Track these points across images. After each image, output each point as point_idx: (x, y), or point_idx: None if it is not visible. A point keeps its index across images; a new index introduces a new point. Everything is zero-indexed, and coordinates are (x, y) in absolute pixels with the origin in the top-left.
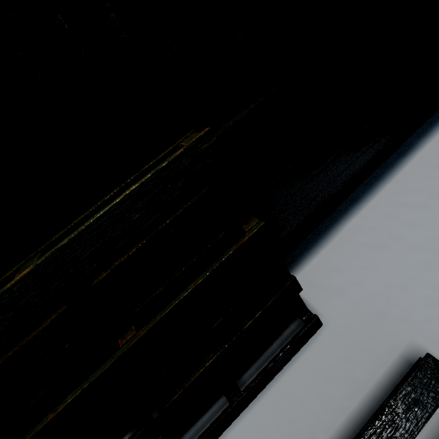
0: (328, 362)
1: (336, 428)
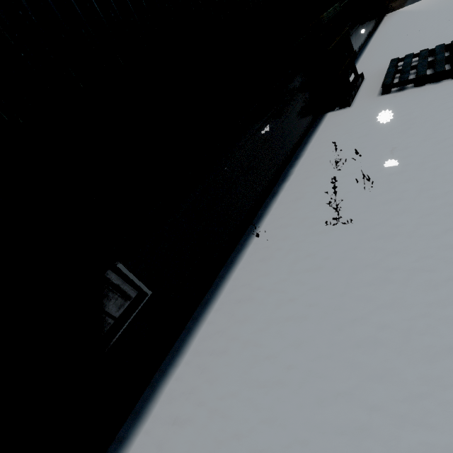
0: (372, 78)
1: (382, 79)
